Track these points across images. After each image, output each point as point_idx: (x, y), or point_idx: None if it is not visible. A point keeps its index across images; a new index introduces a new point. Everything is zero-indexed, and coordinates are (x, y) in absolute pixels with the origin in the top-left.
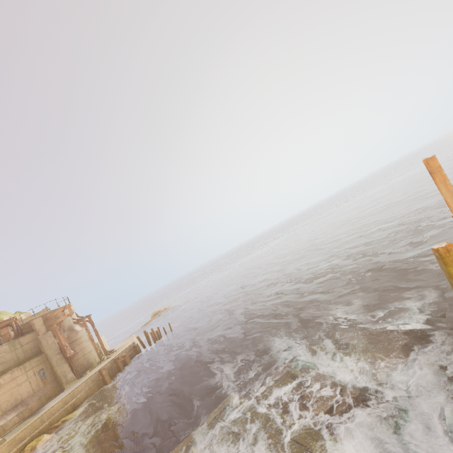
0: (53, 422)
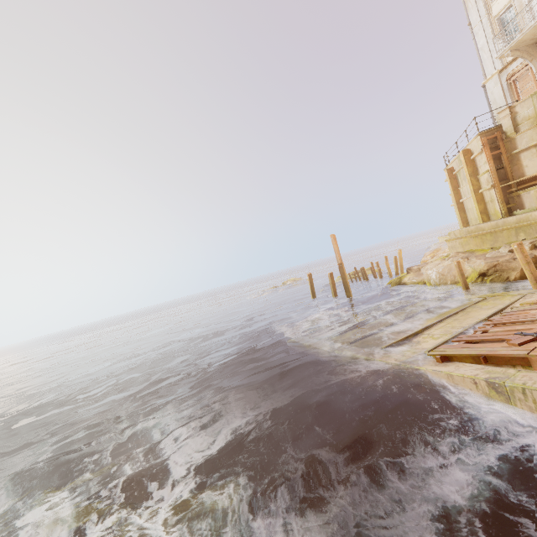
0: None
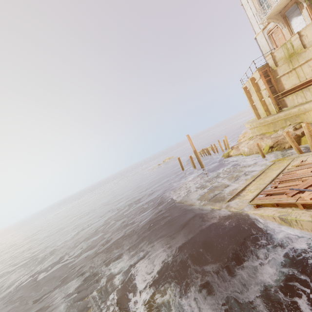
0: None
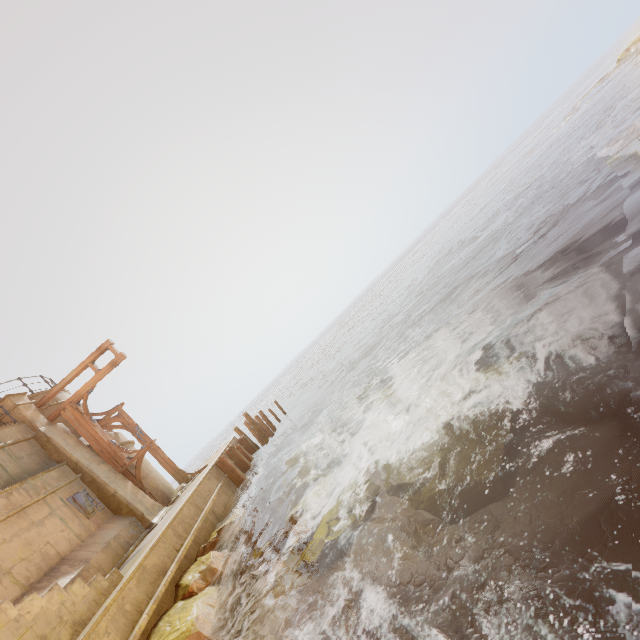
0: (198, 540)
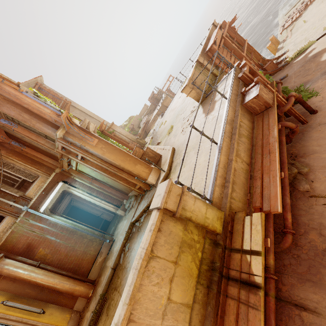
0: None
